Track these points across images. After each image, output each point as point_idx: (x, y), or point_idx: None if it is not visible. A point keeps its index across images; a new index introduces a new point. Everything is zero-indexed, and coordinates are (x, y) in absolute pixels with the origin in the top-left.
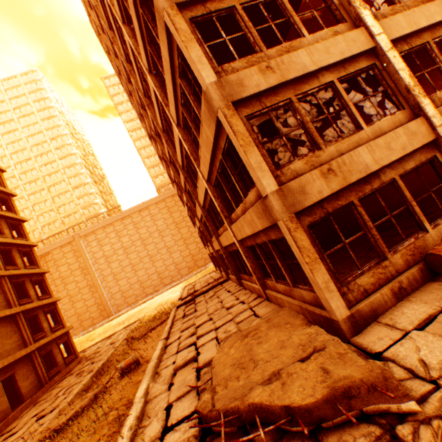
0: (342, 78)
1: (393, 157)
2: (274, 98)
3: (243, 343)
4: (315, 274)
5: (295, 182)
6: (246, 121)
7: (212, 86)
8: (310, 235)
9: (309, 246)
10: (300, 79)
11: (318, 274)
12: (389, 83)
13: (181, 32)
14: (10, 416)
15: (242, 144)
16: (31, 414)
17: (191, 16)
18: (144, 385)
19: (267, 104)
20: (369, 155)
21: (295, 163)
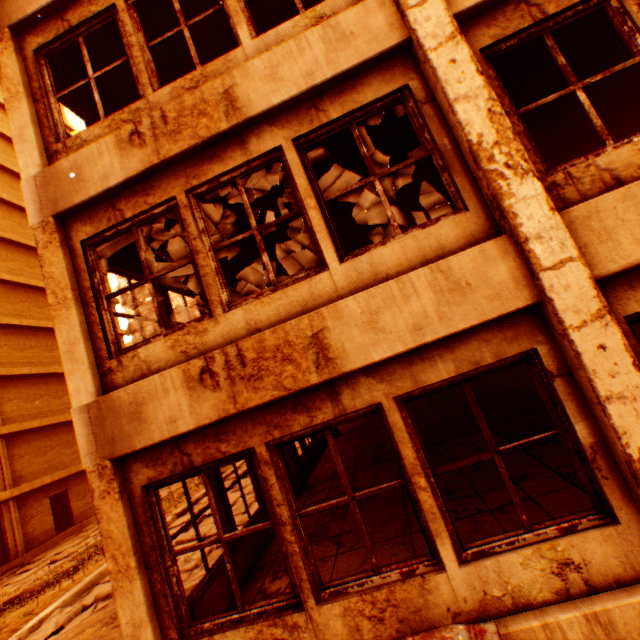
0: (312, 135)
1: (379, 352)
2: (144, 198)
3: (90, 637)
4: (120, 601)
5: (128, 391)
6: (81, 252)
7: (29, 185)
8: (144, 507)
9: (122, 536)
10: (206, 150)
11: (126, 602)
12: (437, 137)
13: (7, 81)
14: (50, 541)
15: (53, 303)
16: (60, 548)
17: (39, 43)
18: (52, 607)
19: (128, 213)
20: (311, 342)
21: (151, 344)
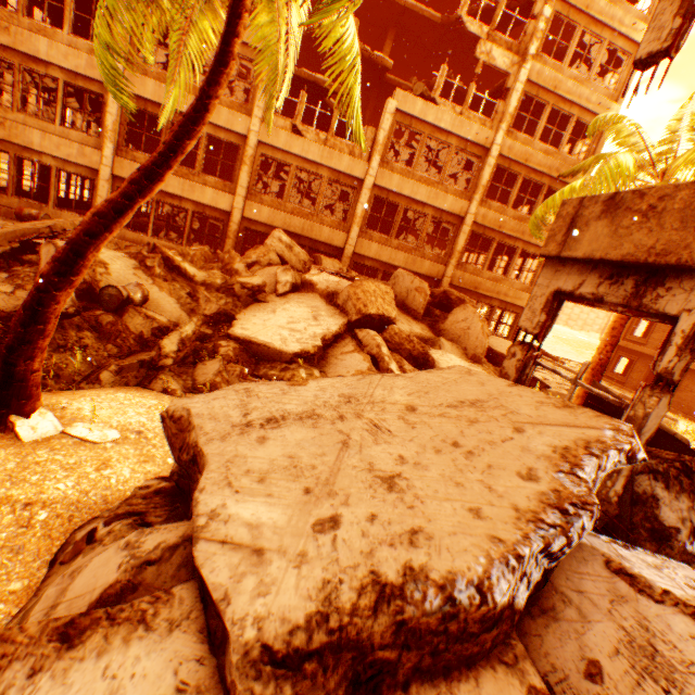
0: (73, 84)
1: (57, 155)
2: (4, 53)
3: None
4: None
5: None
6: None
7: None
8: None
9: None
10: (34, 58)
11: None
12: (105, 117)
13: None
14: None
15: None
16: None
17: None
18: None
19: None
20: (40, 140)
21: None
